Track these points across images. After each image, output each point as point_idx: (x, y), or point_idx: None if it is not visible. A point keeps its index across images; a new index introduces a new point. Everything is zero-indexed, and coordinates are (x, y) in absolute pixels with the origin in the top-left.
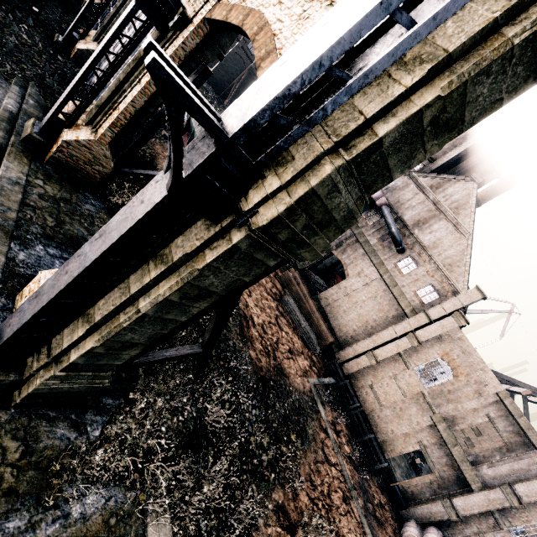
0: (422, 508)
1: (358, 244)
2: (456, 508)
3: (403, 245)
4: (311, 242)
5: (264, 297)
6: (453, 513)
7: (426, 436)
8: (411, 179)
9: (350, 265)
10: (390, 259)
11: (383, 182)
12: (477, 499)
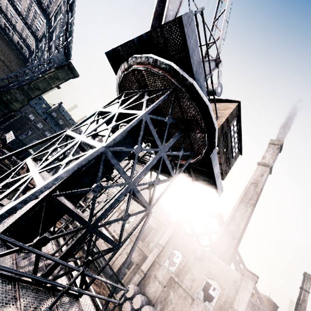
0: (130, 284)
1: None
2: (143, 270)
3: None
4: (14, 104)
5: None
6: (142, 273)
7: (129, 248)
8: None
9: None
10: (110, 189)
11: (30, 97)
12: (149, 258)
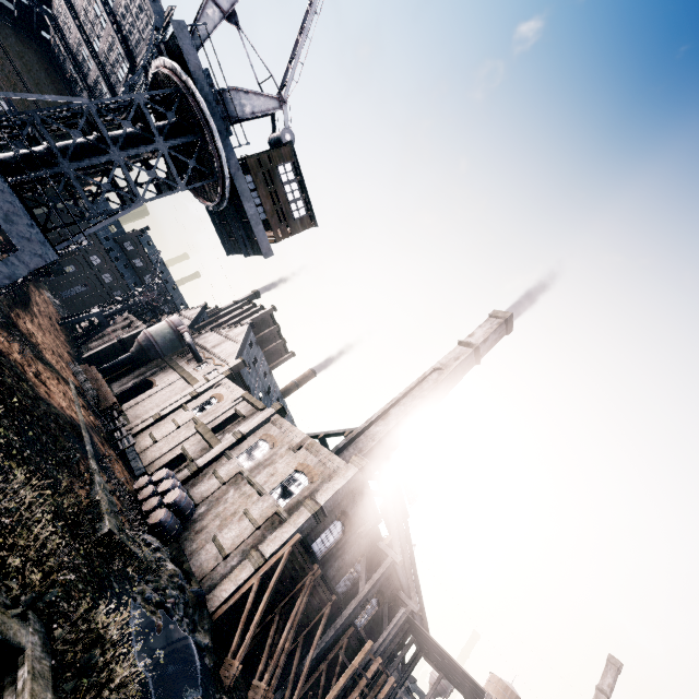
0: None
1: (170, 368)
2: (198, 464)
3: (197, 350)
4: None
5: (47, 341)
6: (194, 467)
7: (190, 443)
8: (215, 332)
9: (159, 380)
10: (192, 367)
11: None
12: (215, 450)
